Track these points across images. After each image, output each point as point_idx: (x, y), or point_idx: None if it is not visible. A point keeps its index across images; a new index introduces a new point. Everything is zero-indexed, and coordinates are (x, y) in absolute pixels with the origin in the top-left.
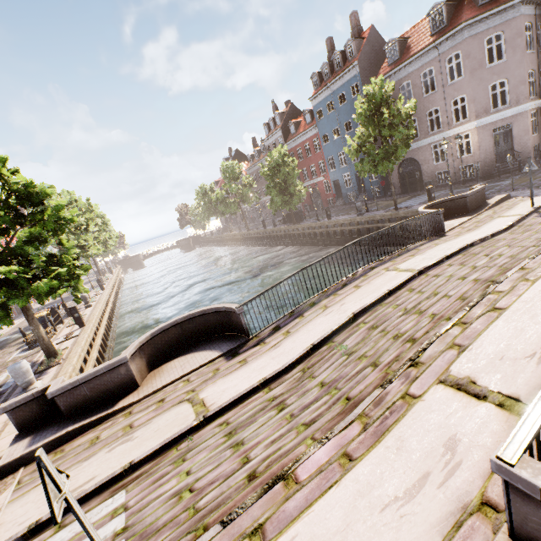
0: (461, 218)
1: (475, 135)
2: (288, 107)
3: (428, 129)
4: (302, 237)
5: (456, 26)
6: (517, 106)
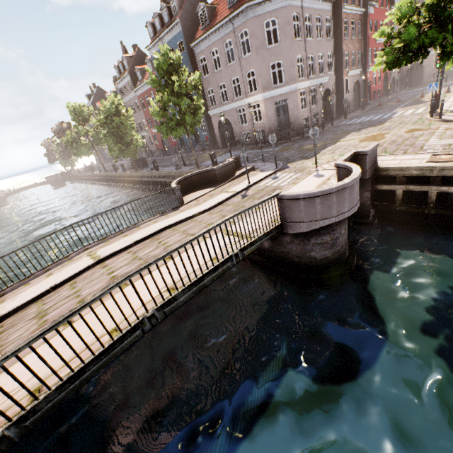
0: (208, 189)
1: (263, 106)
2: (135, 52)
3: (233, 95)
4: (140, 183)
5: (241, 5)
6: (290, 85)
